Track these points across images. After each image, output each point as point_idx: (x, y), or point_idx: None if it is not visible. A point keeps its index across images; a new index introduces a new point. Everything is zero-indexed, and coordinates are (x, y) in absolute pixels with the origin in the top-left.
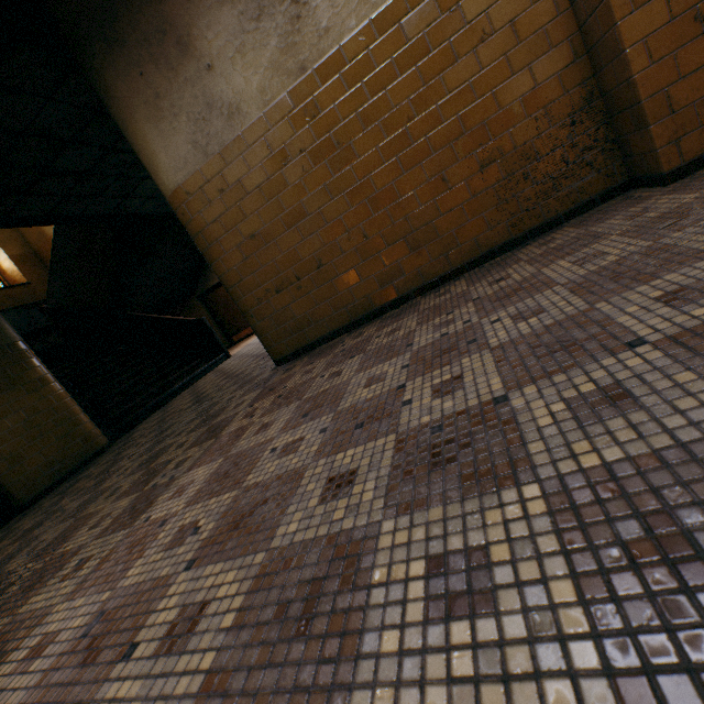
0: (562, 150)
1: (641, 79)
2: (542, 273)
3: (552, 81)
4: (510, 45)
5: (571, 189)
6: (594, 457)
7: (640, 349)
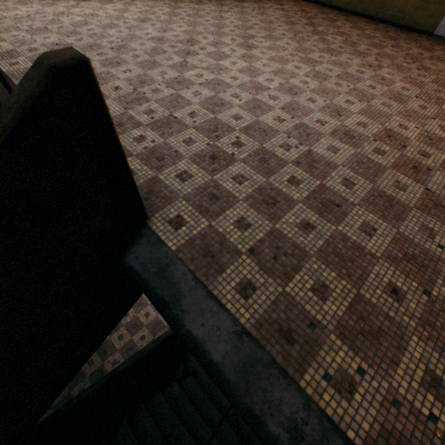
0: None
1: None
2: None
3: None
4: None
5: None
6: None
7: None
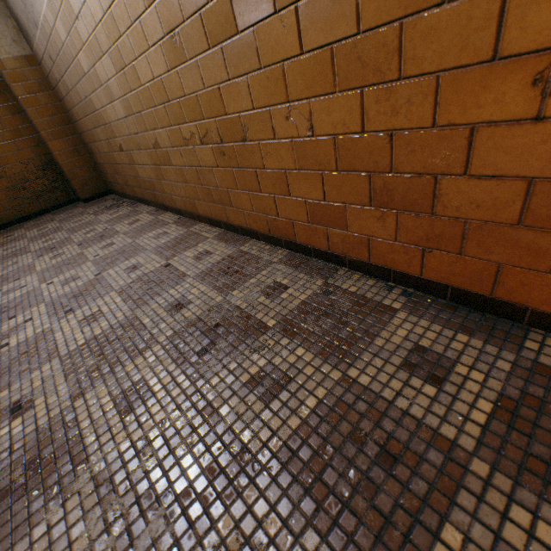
0: (43, 180)
1: (64, 165)
2: (27, 234)
3: (30, 150)
4: (2, 128)
5: (52, 197)
6: (2, 274)
7: (29, 253)
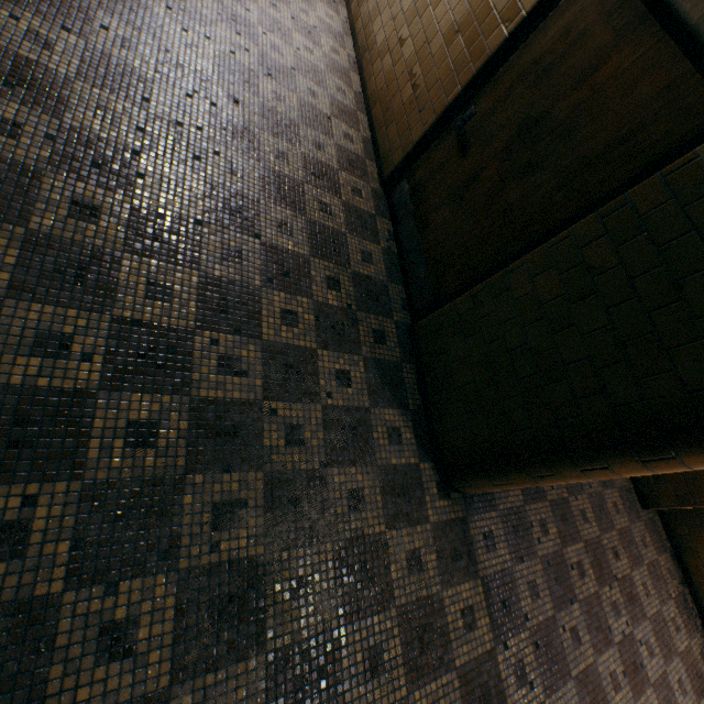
0: None
1: None
2: (633, 579)
3: None
4: None
5: None
6: None
7: None
